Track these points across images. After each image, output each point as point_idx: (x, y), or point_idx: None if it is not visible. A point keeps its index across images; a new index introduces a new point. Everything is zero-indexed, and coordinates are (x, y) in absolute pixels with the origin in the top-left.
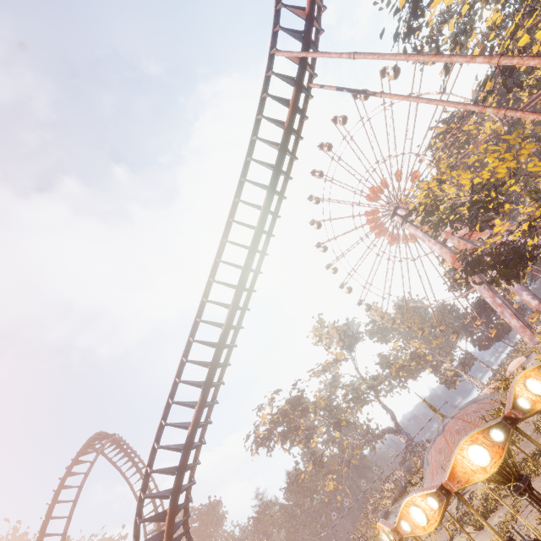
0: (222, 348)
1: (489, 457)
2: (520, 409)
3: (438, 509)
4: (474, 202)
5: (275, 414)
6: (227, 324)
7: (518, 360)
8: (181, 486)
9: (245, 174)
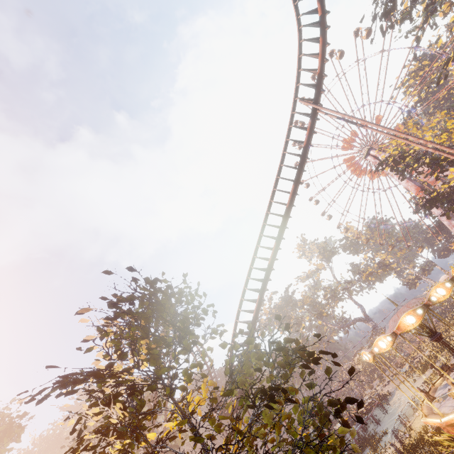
0: (269, 272)
1: (415, 320)
2: (431, 301)
3: (391, 341)
4: (433, 159)
5: (274, 308)
6: (272, 259)
7: (445, 276)
8: None
9: (279, 173)
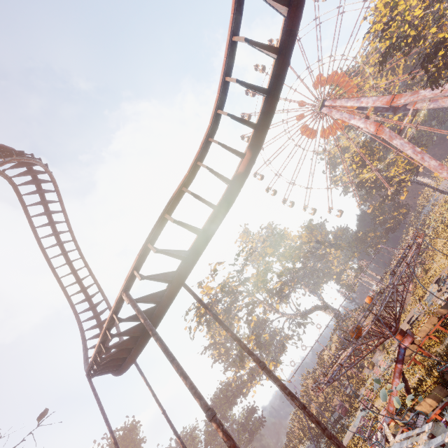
0: None
1: None
2: None
3: None
4: None
5: (219, 284)
6: None
7: None
8: None
9: None
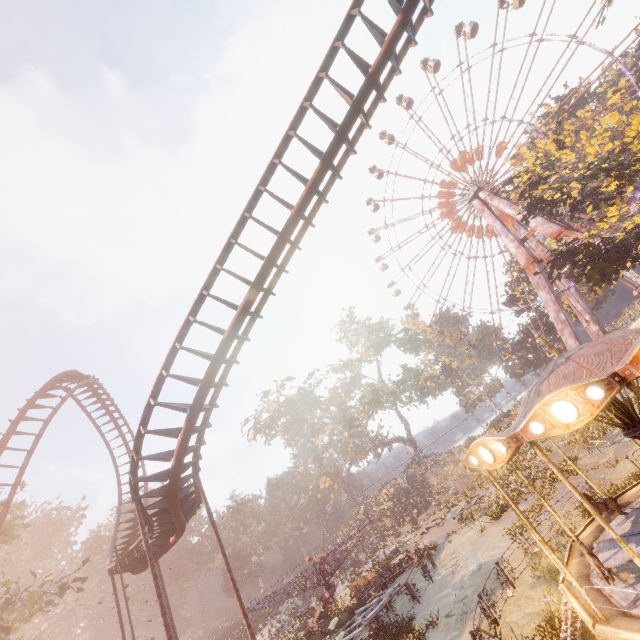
0: (288, 237)
1: None
2: None
3: (600, 400)
4: (602, 169)
5: (283, 402)
6: (302, 204)
7: None
8: (204, 400)
9: None
